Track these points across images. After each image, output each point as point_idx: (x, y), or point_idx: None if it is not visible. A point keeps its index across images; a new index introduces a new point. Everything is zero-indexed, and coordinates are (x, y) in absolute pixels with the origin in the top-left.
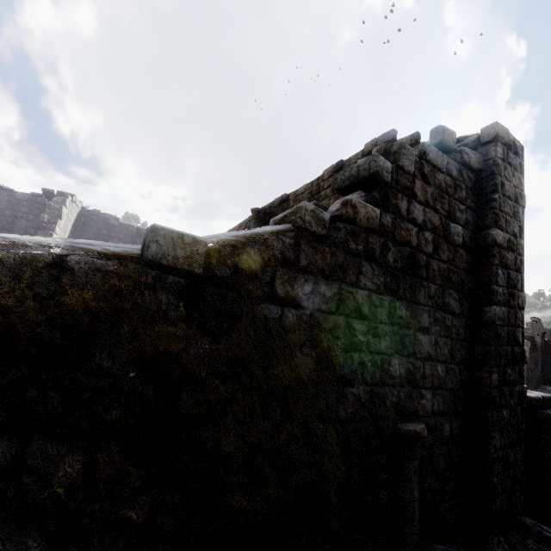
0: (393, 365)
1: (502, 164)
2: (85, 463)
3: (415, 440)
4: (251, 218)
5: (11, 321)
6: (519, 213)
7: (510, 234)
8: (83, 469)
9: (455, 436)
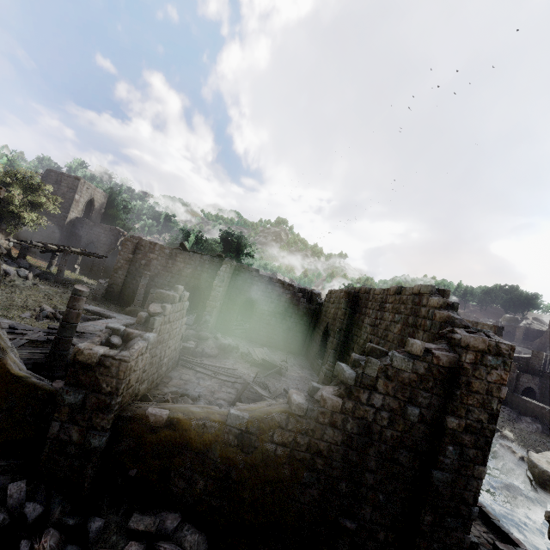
0: (341, 485)
1: (471, 367)
2: (205, 484)
3: (345, 530)
4: (343, 297)
5: (192, 441)
6: (492, 403)
7: (471, 421)
8: (204, 485)
9: (390, 542)
